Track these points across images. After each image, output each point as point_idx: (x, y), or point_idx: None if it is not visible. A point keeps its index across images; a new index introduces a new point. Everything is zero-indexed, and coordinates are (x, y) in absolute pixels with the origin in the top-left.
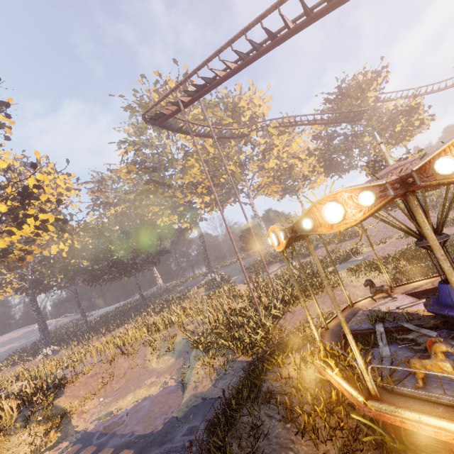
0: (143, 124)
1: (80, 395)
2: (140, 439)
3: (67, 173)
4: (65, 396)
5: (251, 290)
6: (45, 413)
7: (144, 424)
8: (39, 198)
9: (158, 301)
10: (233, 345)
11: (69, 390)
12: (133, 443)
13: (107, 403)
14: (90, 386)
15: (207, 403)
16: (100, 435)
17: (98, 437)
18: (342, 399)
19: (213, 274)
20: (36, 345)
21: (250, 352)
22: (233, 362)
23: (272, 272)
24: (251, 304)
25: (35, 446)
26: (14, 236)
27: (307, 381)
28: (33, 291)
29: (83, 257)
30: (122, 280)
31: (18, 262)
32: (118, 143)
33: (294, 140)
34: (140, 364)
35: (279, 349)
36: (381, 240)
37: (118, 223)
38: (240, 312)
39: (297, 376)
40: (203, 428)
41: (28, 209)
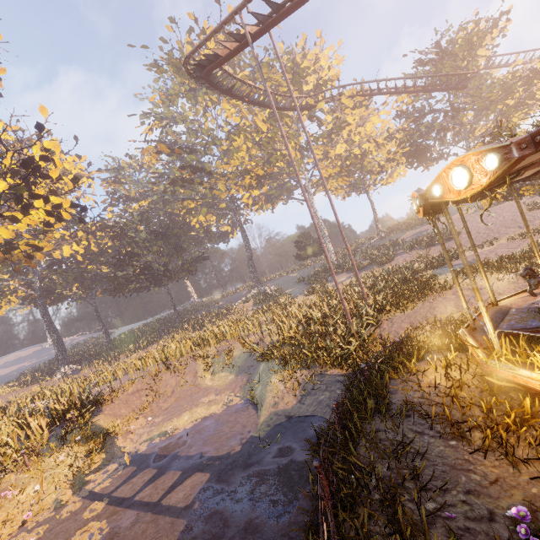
0: (174, 90)
1: (122, 414)
2: (215, 461)
3: (76, 155)
4: (104, 415)
5: (339, 291)
6: (83, 433)
7: (214, 445)
8: (48, 176)
9: (196, 316)
10: (317, 356)
11: (108, 408)
12: (205, 466)
13: (158, 423)
14: (132, 405)
15: (295, 422)
16: (157, 457)
17: (156, 459)
18: (531, 409)
19: (261, 287)
20: (51, 364)
21: (342, 364)
22: (321, 375)
23: (339, 283)
24: (331, 312)
25: (77, 468)
26: (19, 225)
27: (464, 390)
28: (44, 301)
29: (101, 262)
30: (152, 291)
31: (24, 262)
32: (140, 116)
33: (368, 120)
34: (190, 381)
35: (390, 358)
36: (484, 243)
37: (144, 220)
38: (319, 321)
39: (446, 384)
40: (301, 449)
41: (35, 187)
